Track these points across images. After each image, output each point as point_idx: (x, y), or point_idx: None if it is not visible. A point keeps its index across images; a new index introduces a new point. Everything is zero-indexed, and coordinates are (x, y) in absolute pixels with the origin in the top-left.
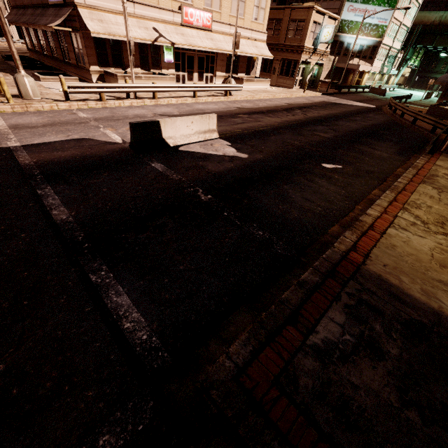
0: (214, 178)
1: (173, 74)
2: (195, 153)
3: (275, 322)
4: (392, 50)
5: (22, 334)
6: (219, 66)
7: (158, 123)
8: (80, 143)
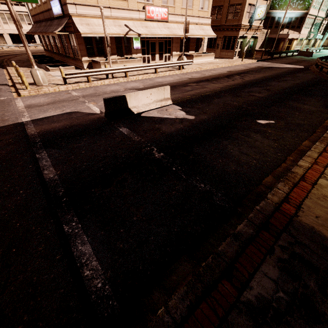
0: (166, 138)
1: (140, 57)
2: (153, 118)
3: (211, 275)
4: (317, 19)
5: (7, 279)
6: (174, 47)
7: (124, 97)
8: (70, 115)
